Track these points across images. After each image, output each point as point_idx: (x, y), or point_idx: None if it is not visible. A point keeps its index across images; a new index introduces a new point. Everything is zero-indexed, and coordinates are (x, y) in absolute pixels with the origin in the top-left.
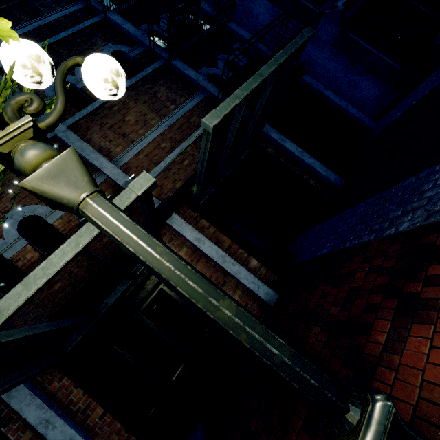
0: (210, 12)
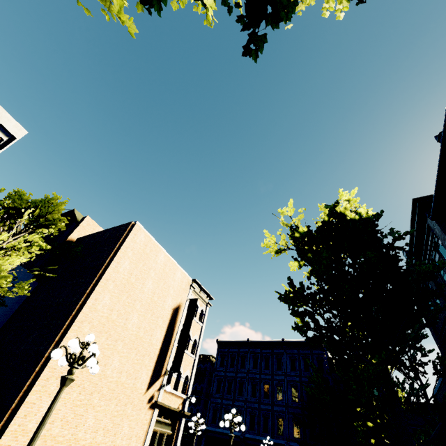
0: (203, 392)
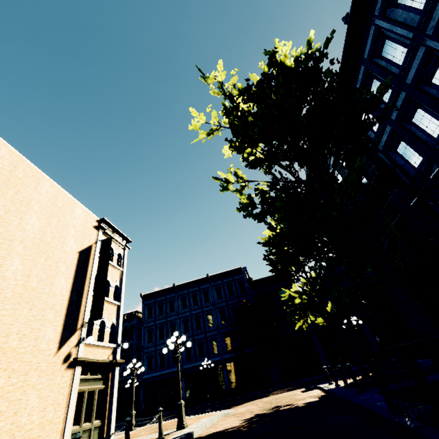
0: (134, 348)
